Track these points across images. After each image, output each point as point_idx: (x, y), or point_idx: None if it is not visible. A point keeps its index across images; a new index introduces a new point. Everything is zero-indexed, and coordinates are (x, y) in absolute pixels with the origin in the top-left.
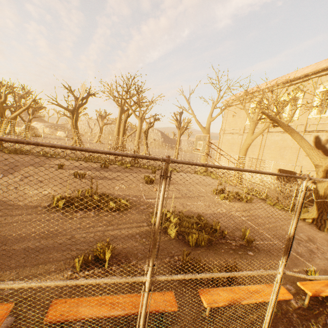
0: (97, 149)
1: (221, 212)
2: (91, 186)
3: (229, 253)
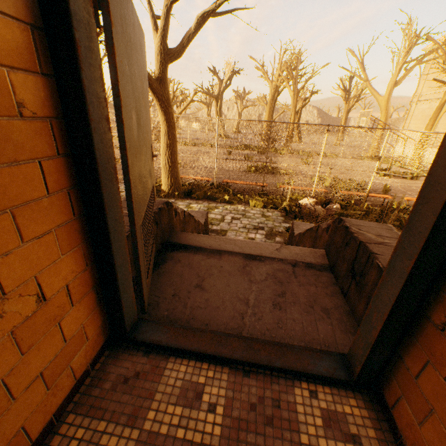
0: (308, 124)
1: (374, 182)
2: None
3: None
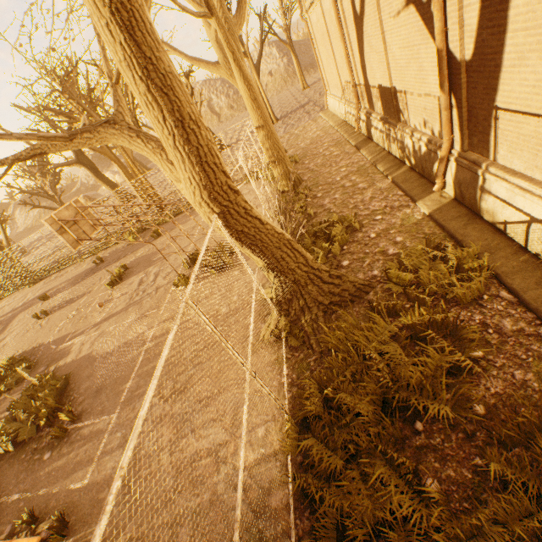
0: None
1: (131, 339)
2: None
3: (25, 460)
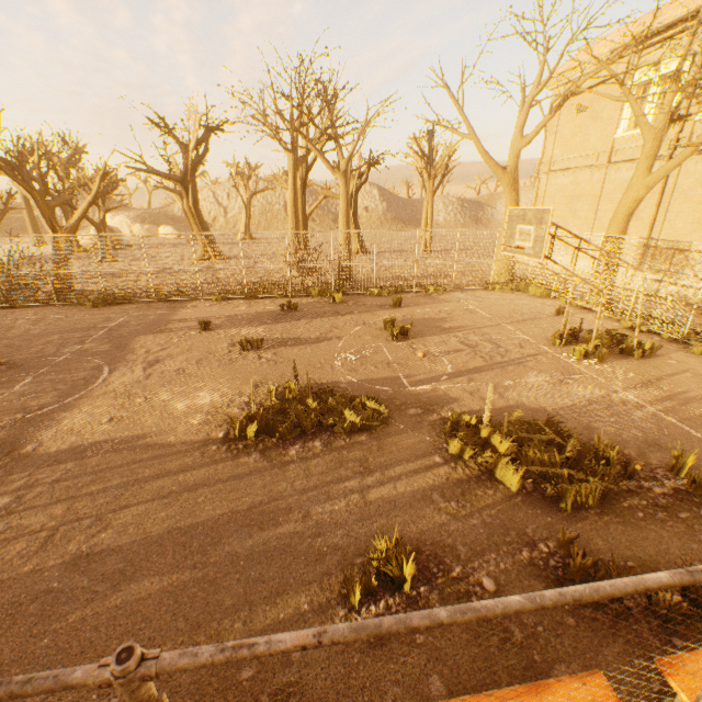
0: (605, 589)
1: (593, 398)
2: (296, 380)
3: (657, 520)
